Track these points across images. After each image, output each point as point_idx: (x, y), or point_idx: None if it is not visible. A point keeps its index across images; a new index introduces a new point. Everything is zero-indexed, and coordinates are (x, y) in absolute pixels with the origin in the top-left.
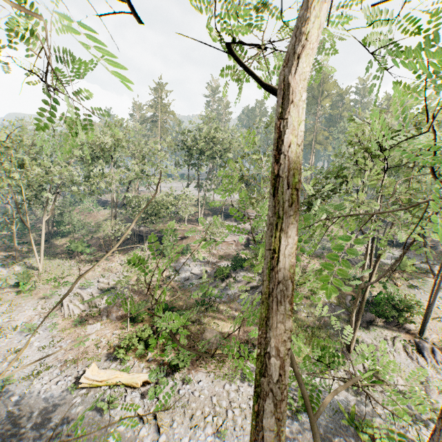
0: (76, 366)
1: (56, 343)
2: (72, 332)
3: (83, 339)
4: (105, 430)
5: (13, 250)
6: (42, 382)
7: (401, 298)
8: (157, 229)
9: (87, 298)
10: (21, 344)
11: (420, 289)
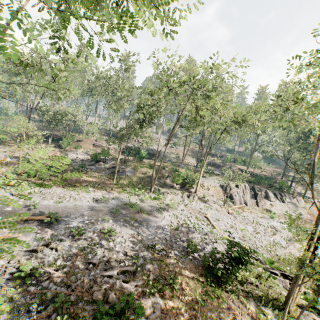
0: None
1: None
2: None
3: None
4: None
5: None
6: None
7: (190, 176)
8: (62, 134)
9: None
10: None
11: (207, 178)
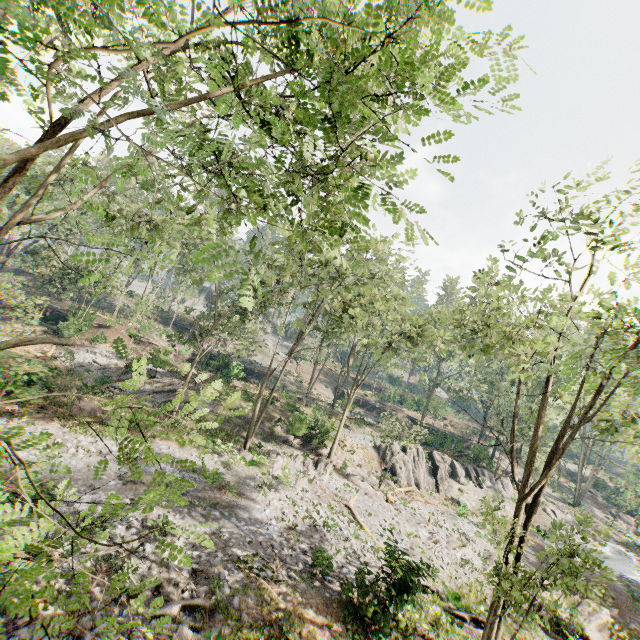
0: None
1: None
2: None
3: None
4: None
5: None
6: None
7: (323, 423)
8: (66, 307)
9: None
10: None
11: (352, 430)
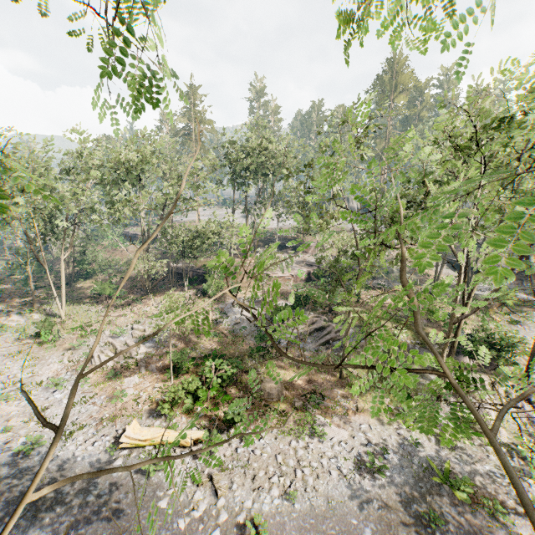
0: (114, 424)
1: (88, 399)
2: (107, 387)
3: (120, 394)
4: (153, 495)
5: (29, 296)
6: (76, 443)
7: (501, 336)
8: (198, 265)
9: (120, 348)
10: (48, 401)
11: (524, 325)
